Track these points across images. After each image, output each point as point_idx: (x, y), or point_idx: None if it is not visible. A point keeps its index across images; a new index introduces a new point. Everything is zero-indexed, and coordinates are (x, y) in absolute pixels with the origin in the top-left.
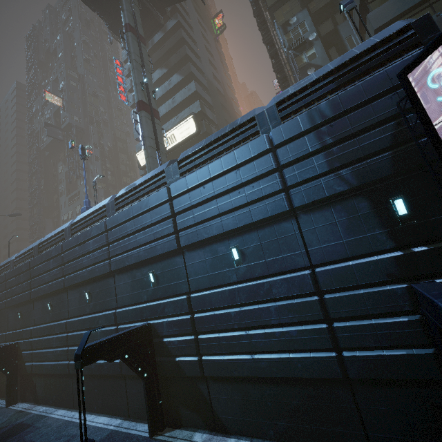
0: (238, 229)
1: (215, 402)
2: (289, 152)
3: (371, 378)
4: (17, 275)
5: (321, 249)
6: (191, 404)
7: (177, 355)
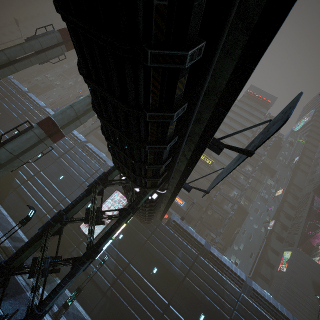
0: (69, 174)
1: (9, 196)
2: (96, 176)
3: (44, 222)
4: (2, 86)
5: (73, 196)
6: (2, 190)
7: (17, 178)
